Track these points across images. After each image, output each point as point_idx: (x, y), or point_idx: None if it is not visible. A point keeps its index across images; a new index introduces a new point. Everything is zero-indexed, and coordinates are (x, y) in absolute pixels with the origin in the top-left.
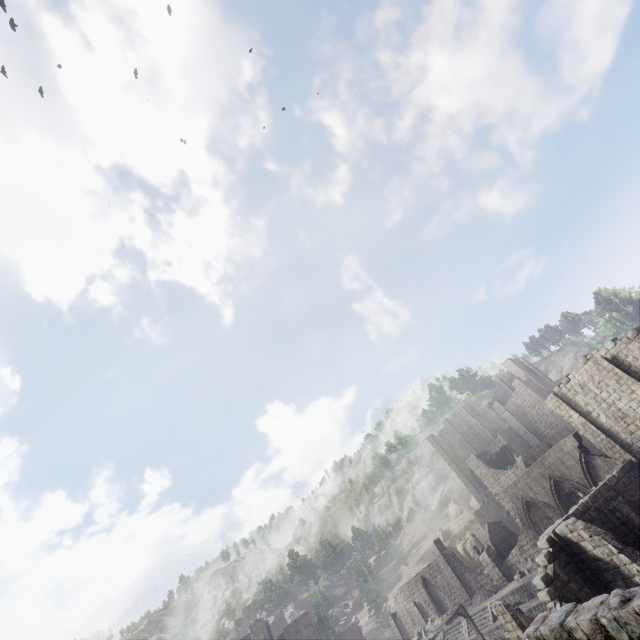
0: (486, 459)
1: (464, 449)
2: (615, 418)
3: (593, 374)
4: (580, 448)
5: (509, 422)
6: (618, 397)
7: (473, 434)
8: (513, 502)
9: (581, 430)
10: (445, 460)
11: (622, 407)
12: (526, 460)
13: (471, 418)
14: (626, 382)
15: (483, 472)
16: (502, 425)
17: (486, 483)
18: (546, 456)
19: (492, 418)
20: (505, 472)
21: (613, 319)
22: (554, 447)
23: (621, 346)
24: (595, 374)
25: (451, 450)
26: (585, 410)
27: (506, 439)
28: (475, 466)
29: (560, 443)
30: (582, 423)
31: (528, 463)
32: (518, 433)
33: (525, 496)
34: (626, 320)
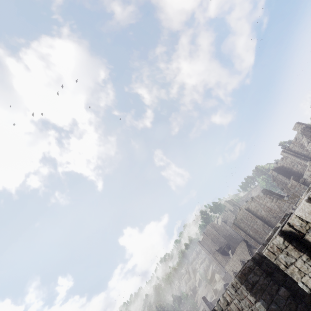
0: (221, 251)
1: (213, 246)
2: (254, 232)
3: (243, 215)
4: (247, 245)
5: (229, 231)
6: (253, 224)
7: (216, 238)
8: (230, 273)
9: (245, 238)
10: (206, 253)
11: (255, 227)
12: (232, 252)
13: (214, 231)
14: (253, 218)
15: (220, 258)
16: (227, 233)
17: (223, 263)
18: (237, 250)
19: (222, 230)
20: (229, 257)
21: (263, 178)
22: (238, 246)
23: (249, 204)
24: (244, 215)
25: (208, 247)
26: (245, 229)
27: (228, 240)
28: (217, 255)
29: (240, 244)
30: (245, 235)
31: (233, 253)
32: (234, 236)
33: (233, 269)
34: (268, 178)
